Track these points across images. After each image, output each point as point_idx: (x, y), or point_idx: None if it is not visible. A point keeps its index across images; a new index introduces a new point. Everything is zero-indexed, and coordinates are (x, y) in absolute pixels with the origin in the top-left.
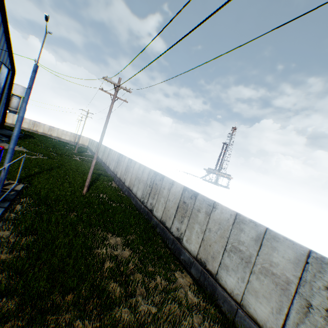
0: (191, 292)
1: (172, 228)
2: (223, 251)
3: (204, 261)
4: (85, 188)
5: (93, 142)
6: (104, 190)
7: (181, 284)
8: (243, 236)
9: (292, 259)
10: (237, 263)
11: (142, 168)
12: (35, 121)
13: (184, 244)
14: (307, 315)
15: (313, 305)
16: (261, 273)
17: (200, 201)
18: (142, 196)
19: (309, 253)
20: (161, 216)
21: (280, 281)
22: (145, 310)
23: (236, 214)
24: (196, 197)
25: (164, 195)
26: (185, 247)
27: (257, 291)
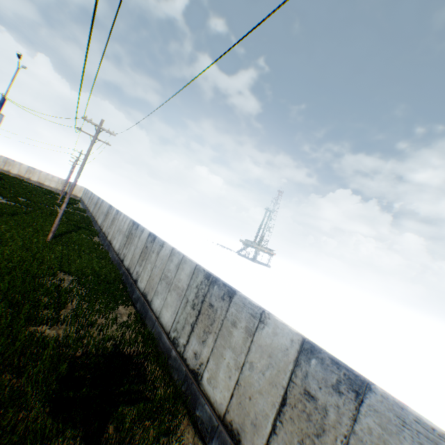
0: (127, 318)
1: (133, 273)
2: (159, 281)
3: (146, 294)
4: (51, 234)
5: (88, 193)
6: (79, 241)
7: (121, 312)
8: (171, 265)
9: (188, 273)
10: (163, 288)
11: (125, 219)
12: (7, 158)
13: (138, 284)
14: (185, 308)
15: (189, 300)
16: (173, 290)
17: (156, 243)
18: (119, 248)
19: (196, 267)
20: (128, 264)
21: (180, 291)
22: (70, 317)
23: (172, 249)
24: (154, 240)
25: (135, 243)
26: (138, 287)
27: (168, 304)
